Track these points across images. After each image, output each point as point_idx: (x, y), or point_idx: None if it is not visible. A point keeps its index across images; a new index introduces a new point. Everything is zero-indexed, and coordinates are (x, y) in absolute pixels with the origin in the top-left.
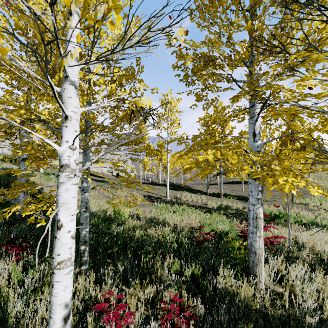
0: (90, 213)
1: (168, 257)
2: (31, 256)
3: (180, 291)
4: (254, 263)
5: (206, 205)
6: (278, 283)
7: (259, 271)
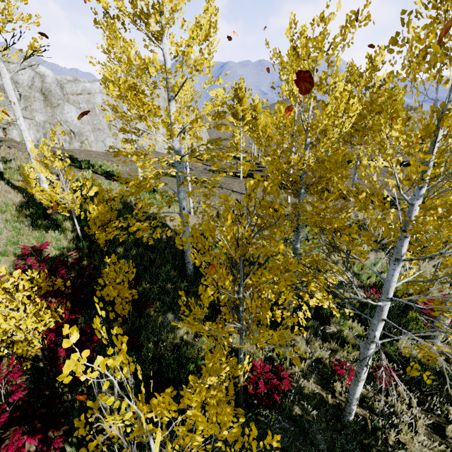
0: None
1: (351, 320)
2: None
3: (378, 355)
4: (435, 338)
5: None
6: (444, 343)
7: (436, 342)
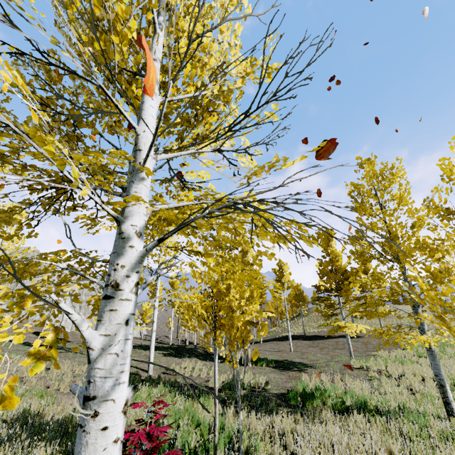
0: None
1: None
2: None
3: None
4: None
5: (207, 383)
6: None
7: None
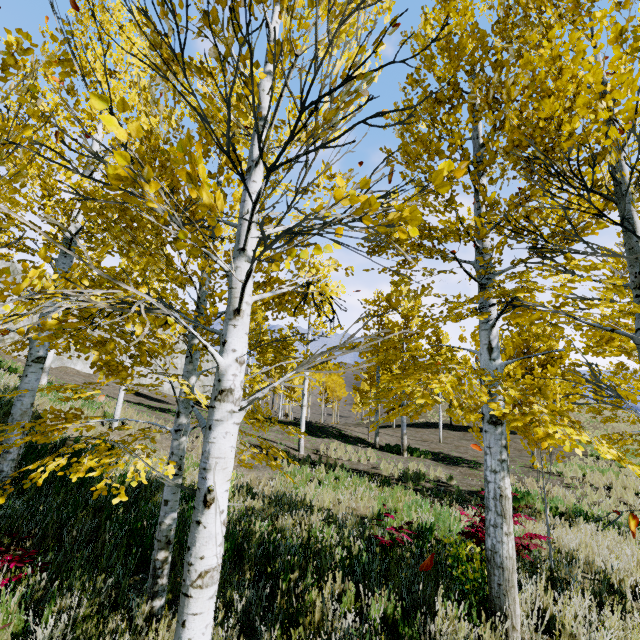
0: (150, 481)
1: (331, 577)
2: (42, 575)
3: None
4: (502, 589)
5: (377, 470)
6: (542, 632)
7: (510, 605)
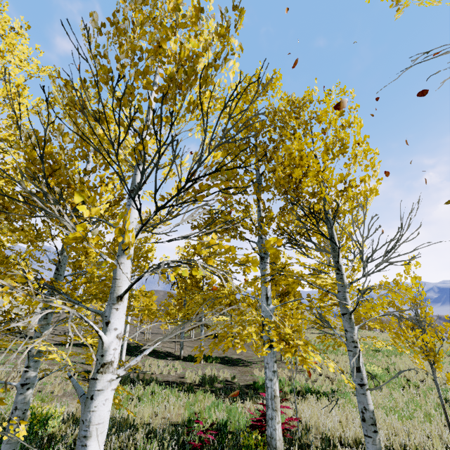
0: None
1: None
2: None
3: None
4: None
5: (183, 379)
6: None
7: None
